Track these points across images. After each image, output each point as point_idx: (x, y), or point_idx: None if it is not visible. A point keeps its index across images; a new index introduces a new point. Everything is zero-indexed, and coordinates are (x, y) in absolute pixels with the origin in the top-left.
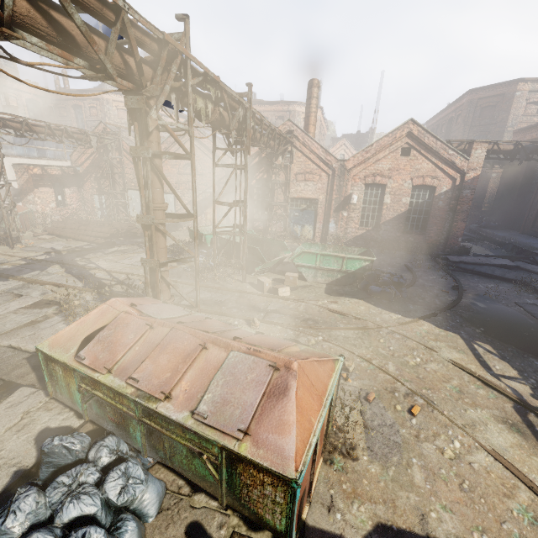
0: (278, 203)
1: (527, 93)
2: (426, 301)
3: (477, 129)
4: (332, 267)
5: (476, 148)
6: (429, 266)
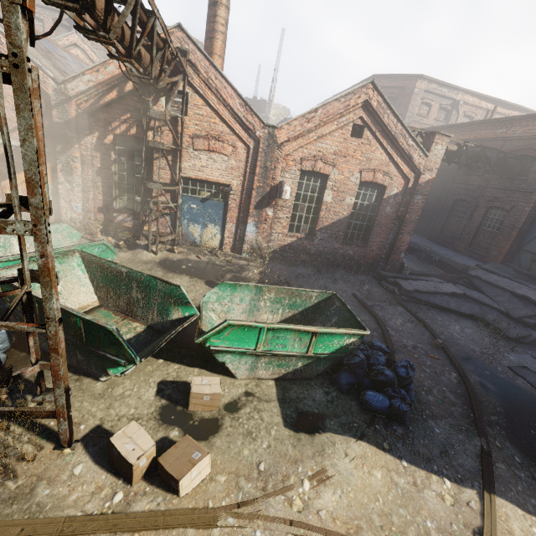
0: (161, 186)
1: (423, 92)
2: (437, 397)
3: None
4: (289, 351)
5: (437, 142)
6: (378, 294)
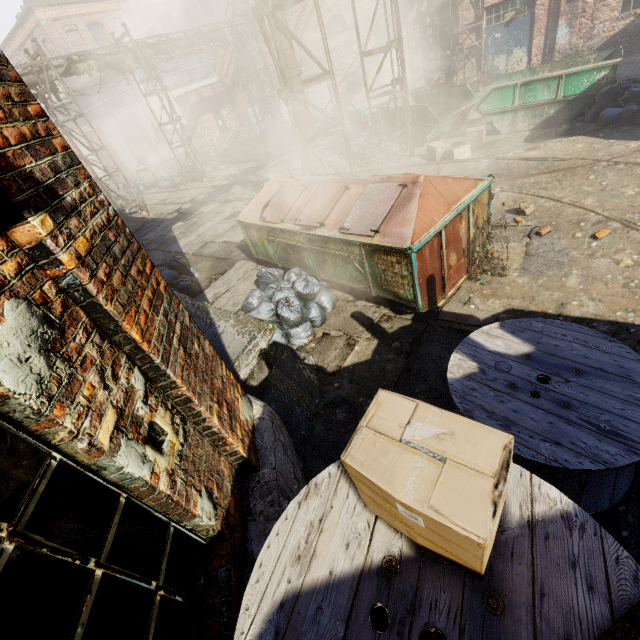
0: (464, 27)
1: None
2: None
3: None
4: (540, 100)
5: None
6: None
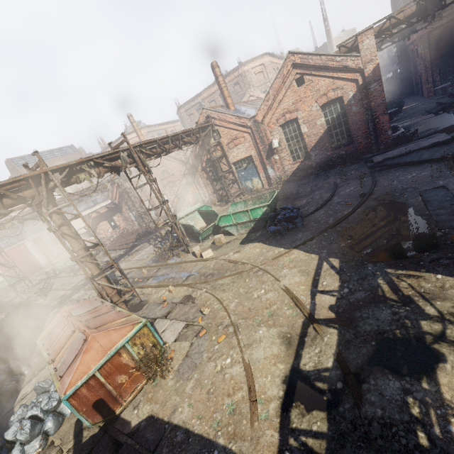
0: (222, 173)
1: None
2: (320, 223)
3: None
4: (244, 220)
5: (361, 40)
6: (358, 174)
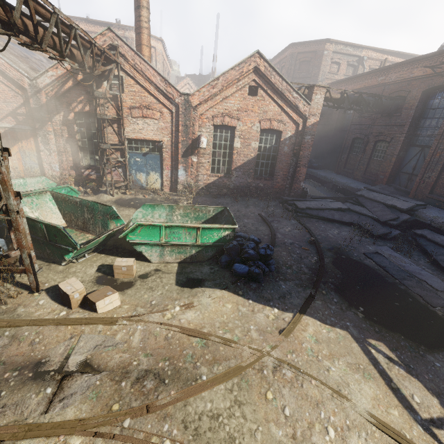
0: (110, 146)
1: (331, 53)
2: (294, 270)
3: (297, 81)
4: (183, 242)
5: (316, 92)
6: (280, 213)
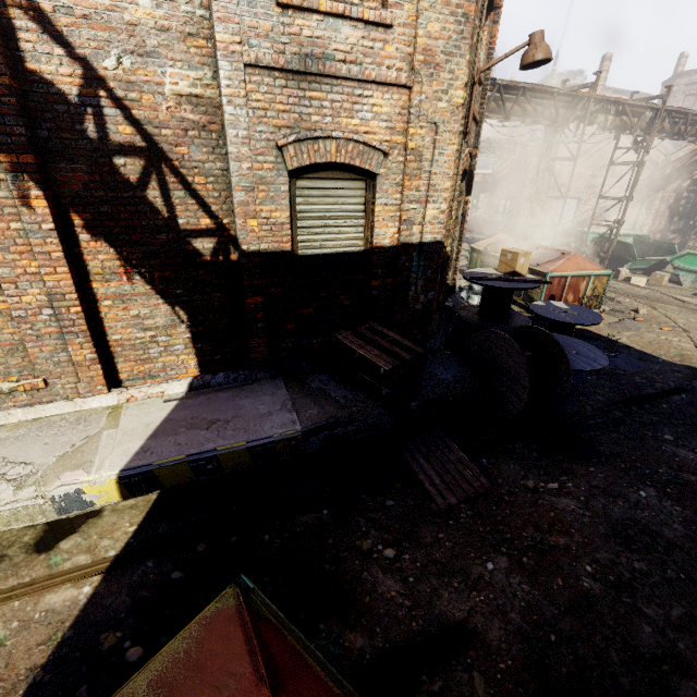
0: None
1: None
2: None
3: None
4: None
5: None
6: None
